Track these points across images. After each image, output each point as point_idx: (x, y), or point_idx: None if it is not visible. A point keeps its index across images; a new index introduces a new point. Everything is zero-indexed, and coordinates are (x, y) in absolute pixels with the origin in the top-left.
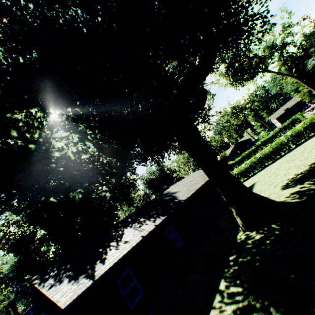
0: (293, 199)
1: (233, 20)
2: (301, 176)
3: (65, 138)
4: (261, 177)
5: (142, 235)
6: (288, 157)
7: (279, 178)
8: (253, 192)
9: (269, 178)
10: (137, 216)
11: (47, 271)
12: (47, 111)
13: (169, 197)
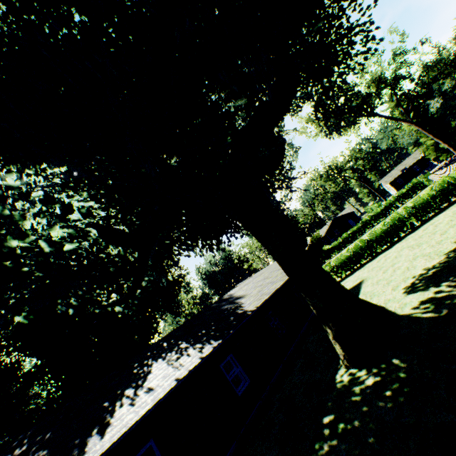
0: (426, 313)
1: (320, 36)
2: (435, 272)
3: (41, 215)
4: (371, 272)
5: (177, 377)
6: (411, 240)
7: (399, 274)
8: (360, 299)
9: (385, 274)
10: (177, 339)
11: (13, 445)
12: (0, 168)
13: (230, 304)
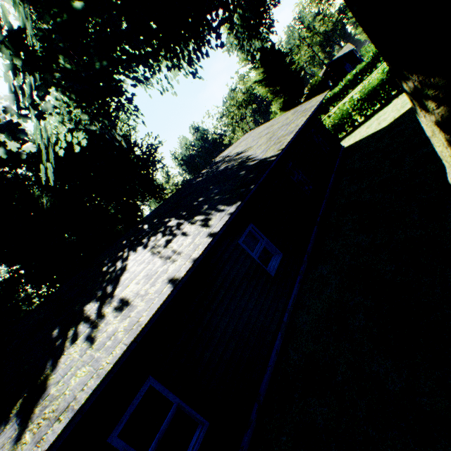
0: None
1: None
2: None
3: None
4: None
5: (172, 277)
6: None
7: None
8: None
9: None
10: (161, 217)
11: None
12: None
13: (229, 163)
